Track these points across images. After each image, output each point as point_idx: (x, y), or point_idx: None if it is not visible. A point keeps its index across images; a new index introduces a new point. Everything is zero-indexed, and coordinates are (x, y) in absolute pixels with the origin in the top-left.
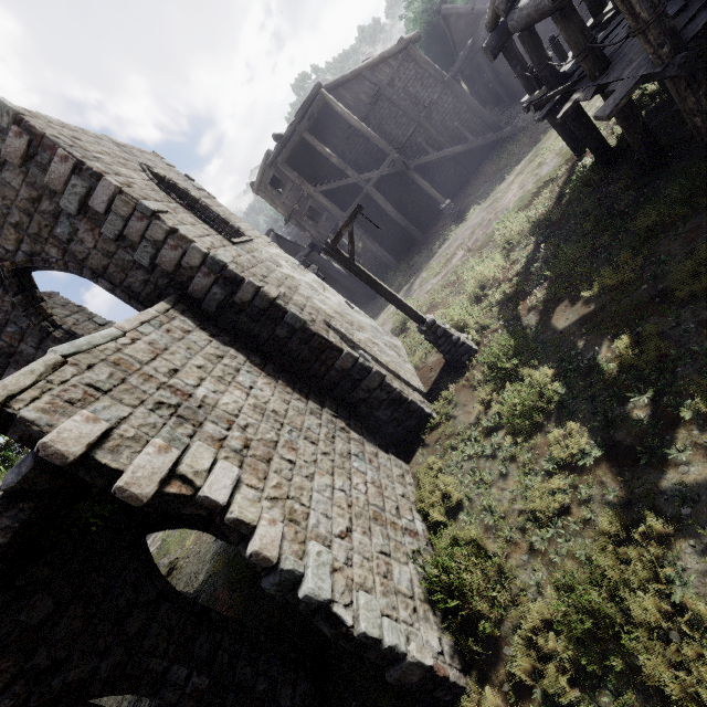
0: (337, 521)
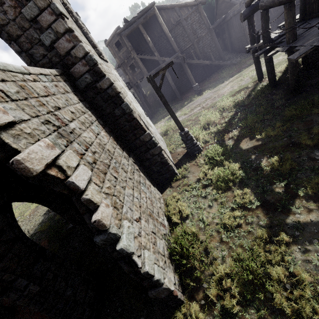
0: (135, 213)
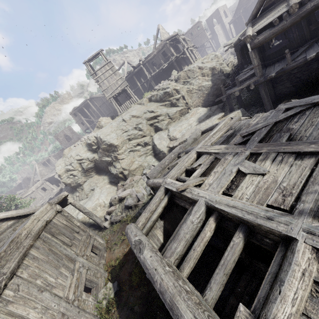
0: (221, 39)
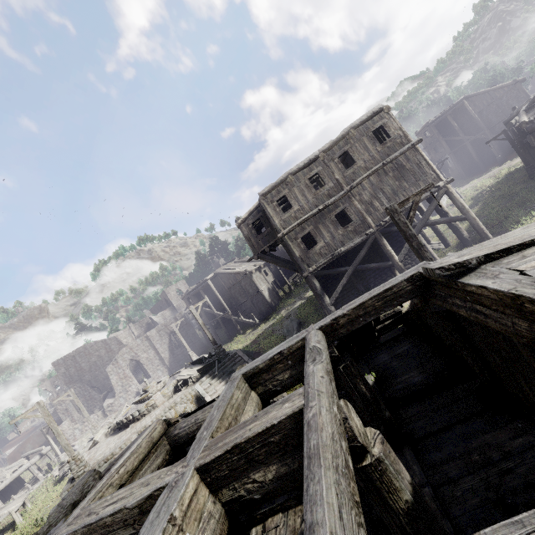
0: None
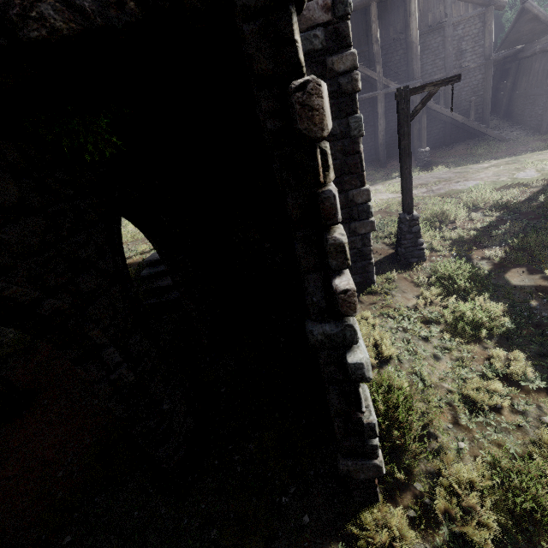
0: None
